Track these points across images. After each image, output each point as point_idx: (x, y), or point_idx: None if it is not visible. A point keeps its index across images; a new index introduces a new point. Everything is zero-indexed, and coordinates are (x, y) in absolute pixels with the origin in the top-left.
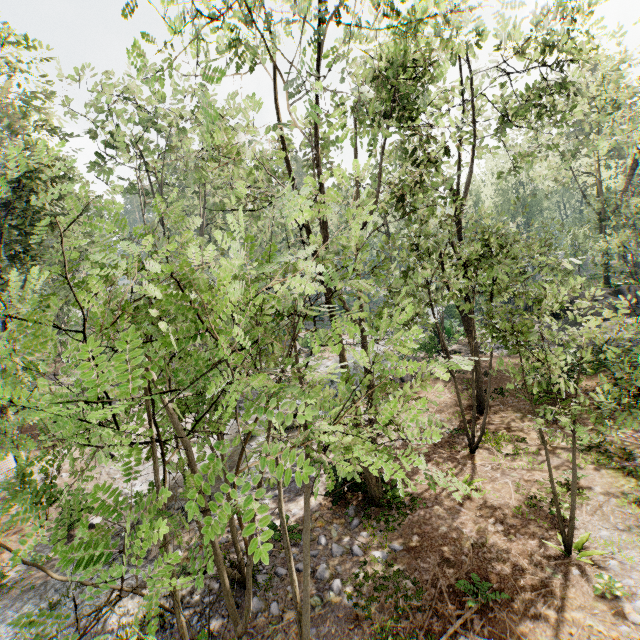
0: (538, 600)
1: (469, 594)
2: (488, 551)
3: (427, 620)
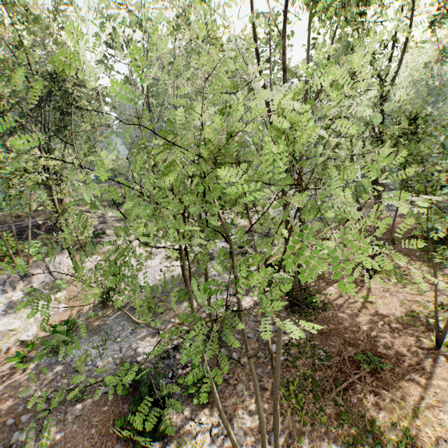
0: (412, 372)
1: (364, 362)
2: (378, 340)
3: (334, 373)
